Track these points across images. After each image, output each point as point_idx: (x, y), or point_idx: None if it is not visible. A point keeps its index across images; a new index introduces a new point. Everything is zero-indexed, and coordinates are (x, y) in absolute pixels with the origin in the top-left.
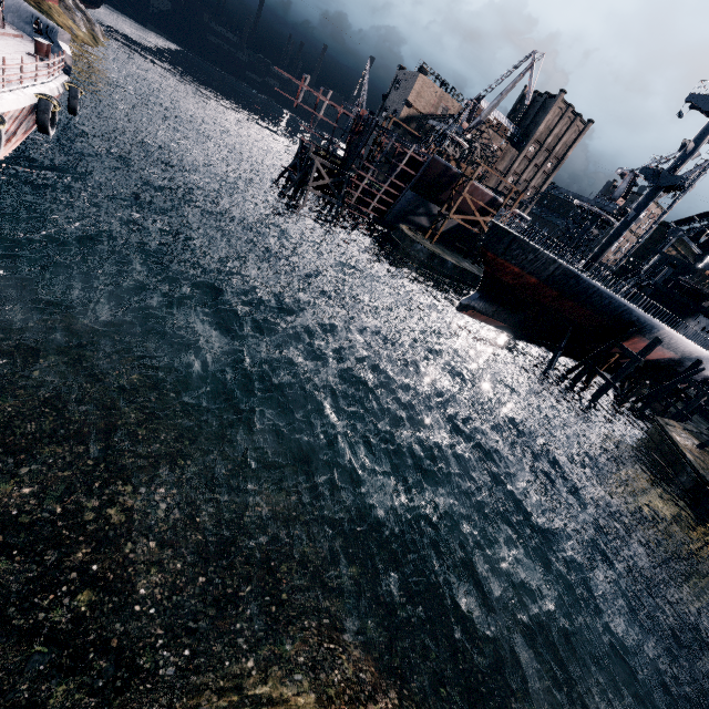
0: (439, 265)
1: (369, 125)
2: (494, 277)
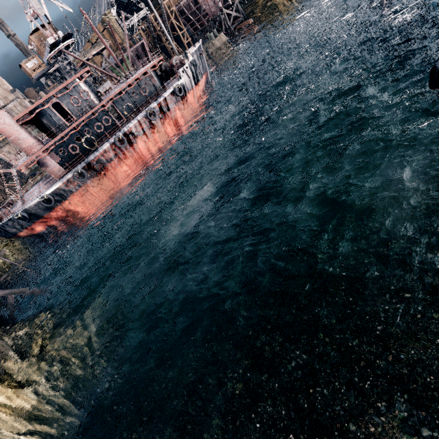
0: None
1: None
2: None
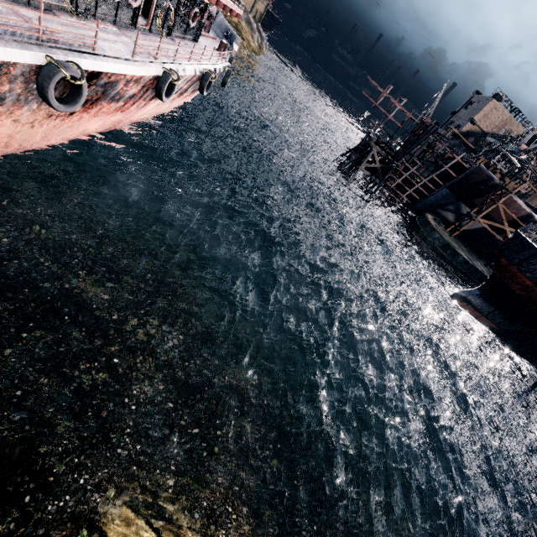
0: (450, 255)
1: (428, 130)
2: (501, 282)
